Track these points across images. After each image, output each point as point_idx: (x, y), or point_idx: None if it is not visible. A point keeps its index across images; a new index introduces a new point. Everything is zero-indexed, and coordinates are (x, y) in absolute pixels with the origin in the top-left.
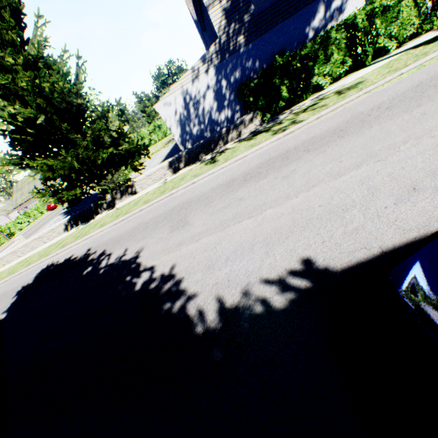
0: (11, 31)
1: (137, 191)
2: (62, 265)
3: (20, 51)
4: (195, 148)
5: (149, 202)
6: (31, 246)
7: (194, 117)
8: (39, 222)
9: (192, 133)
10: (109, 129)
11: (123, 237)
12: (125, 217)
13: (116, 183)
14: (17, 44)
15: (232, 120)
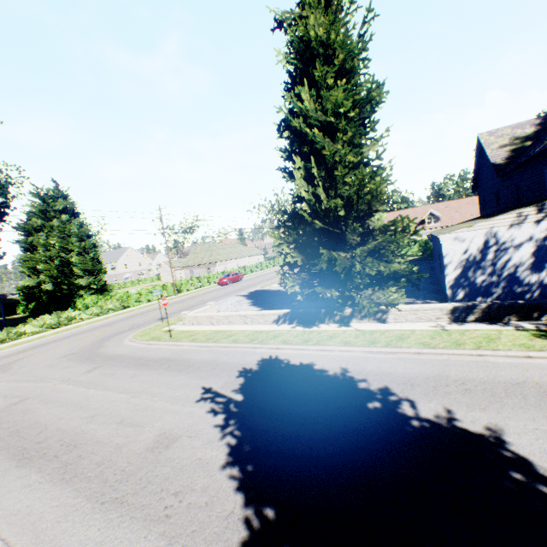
0: (364, 137)
1: (386, 320)
2: (302, 369)
3: (359, 153)
4: (504, 305)
5: (434, 347)
6: (230, 319)
7: (488, 264)
8: (208, 292)
9: (474, 281)
10: (399, 243)
11: (416, 382)
12: (390, 350)
13: (374, 301)
14: (361, 147)
15: (546, 287)
